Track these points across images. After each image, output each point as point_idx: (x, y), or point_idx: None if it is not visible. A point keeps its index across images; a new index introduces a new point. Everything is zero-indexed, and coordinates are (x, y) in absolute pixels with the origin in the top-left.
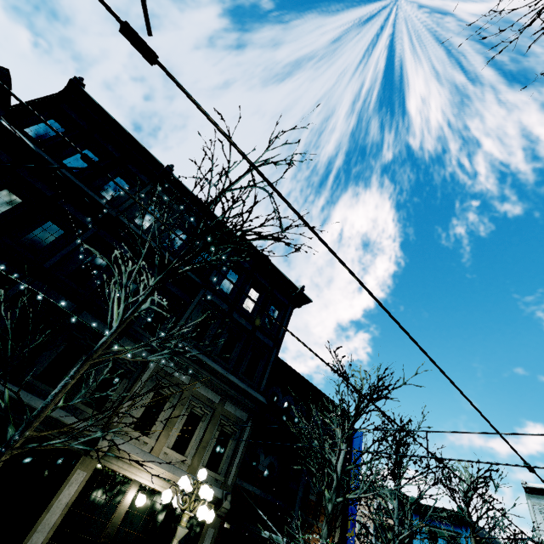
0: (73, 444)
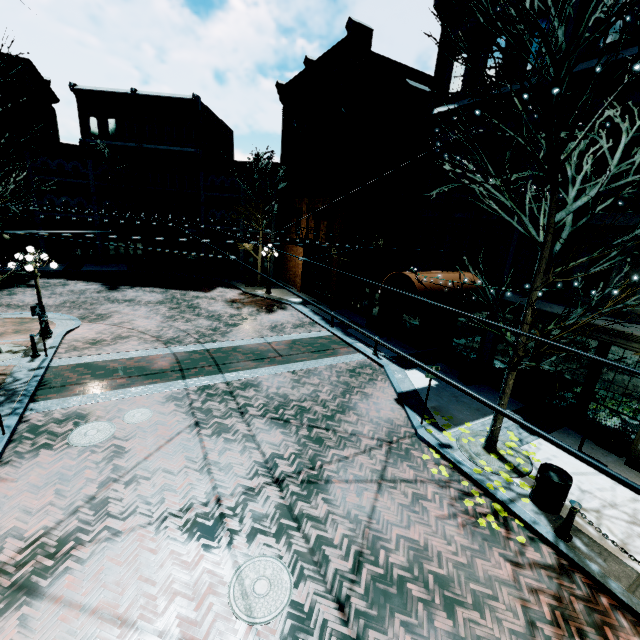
0: (541, 364)
